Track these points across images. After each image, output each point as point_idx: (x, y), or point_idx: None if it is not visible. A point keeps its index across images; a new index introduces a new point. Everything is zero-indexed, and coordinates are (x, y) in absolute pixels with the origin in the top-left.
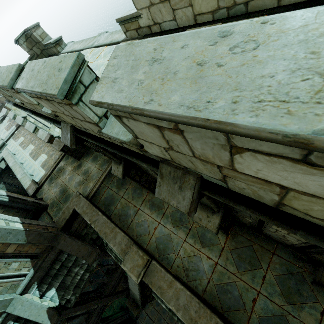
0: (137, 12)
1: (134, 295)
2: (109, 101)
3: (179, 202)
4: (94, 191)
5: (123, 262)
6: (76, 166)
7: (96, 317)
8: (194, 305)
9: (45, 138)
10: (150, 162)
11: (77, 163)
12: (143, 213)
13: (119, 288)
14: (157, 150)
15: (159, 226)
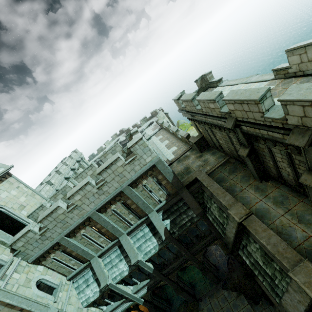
0: (289, 66)
1: (228, 239)
2: (287, 99)
3: (300, 142)
4: (210, 171)
5: (230, 209)
6: (198, 156)
7: (179, 264)
8: (283, 245)
9: (184, 135)
10: (286, 129)
11: (199, 154)
12: (247, 191)
13: (198, 256)
14: (295, 120)
15: (260, 202)
